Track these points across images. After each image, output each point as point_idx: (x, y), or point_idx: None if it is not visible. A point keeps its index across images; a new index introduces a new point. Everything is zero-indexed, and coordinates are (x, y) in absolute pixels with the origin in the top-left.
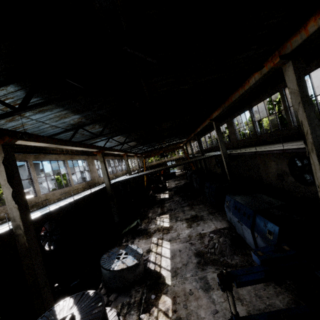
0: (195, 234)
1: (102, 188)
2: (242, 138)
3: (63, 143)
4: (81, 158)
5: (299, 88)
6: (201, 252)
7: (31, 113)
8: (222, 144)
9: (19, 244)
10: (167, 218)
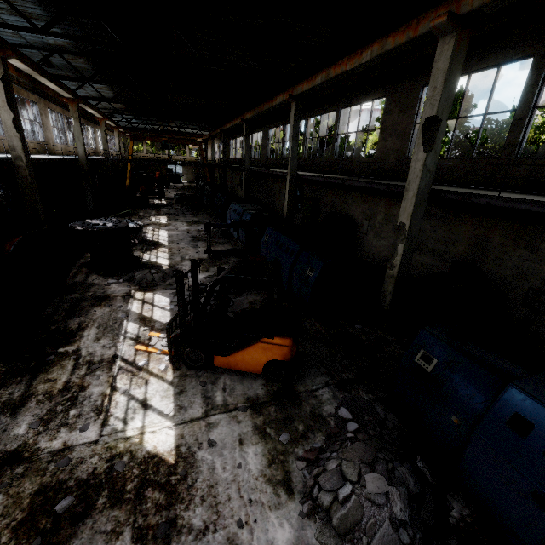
0: (194, 230)
1: (73, 158)
2: (271, 157)
3: (41, 72)
4: (30, 98)
5: (294, 125)
6: (197, 237)
7: (9, 12)
8: (247, 155)
9: (19, 176)
10: (165, 218)
